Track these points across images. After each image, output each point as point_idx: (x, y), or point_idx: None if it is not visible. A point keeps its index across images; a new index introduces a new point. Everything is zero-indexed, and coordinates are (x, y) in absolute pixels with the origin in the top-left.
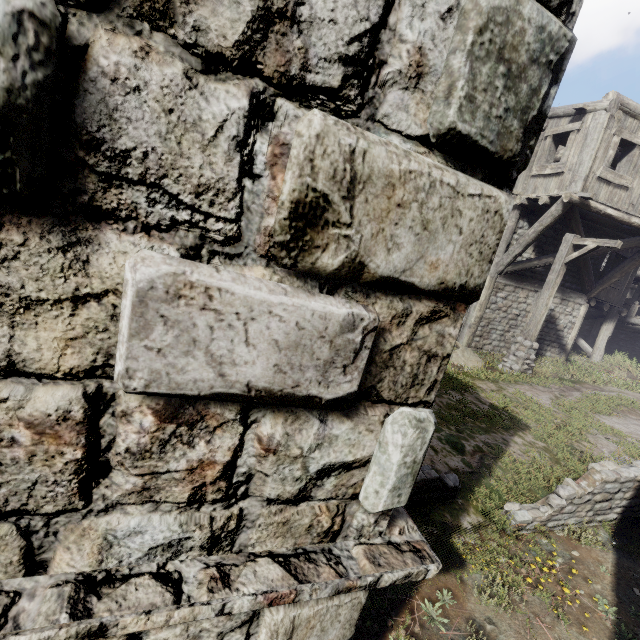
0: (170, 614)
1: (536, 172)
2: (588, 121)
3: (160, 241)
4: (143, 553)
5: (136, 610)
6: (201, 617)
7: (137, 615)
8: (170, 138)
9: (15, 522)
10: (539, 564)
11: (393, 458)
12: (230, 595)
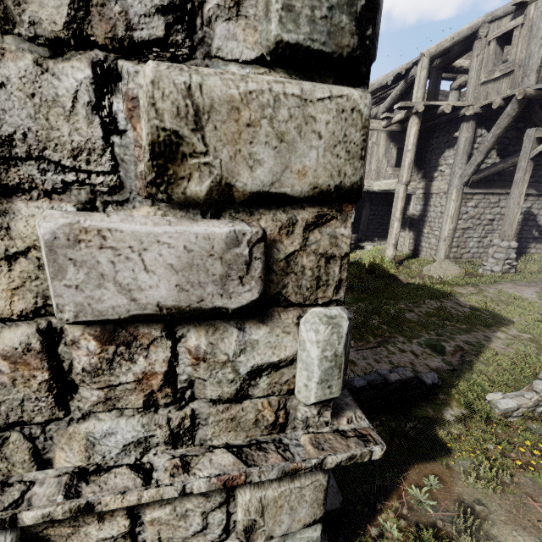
0: (139, 494)
1: (485, 79)
2: (531, 12)
3: (57, 201)
4: (120, 449)
5: (112, 491)
6: (166, 496)
7: (113, 495)
8: (39, 117)
9: (18, 430)
10: (529, 448)
11: (312, 354)
12: (187, 478)
